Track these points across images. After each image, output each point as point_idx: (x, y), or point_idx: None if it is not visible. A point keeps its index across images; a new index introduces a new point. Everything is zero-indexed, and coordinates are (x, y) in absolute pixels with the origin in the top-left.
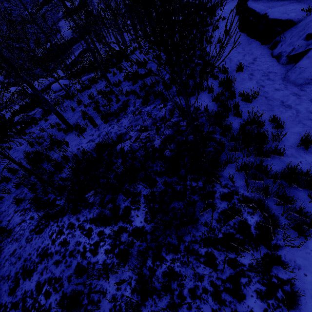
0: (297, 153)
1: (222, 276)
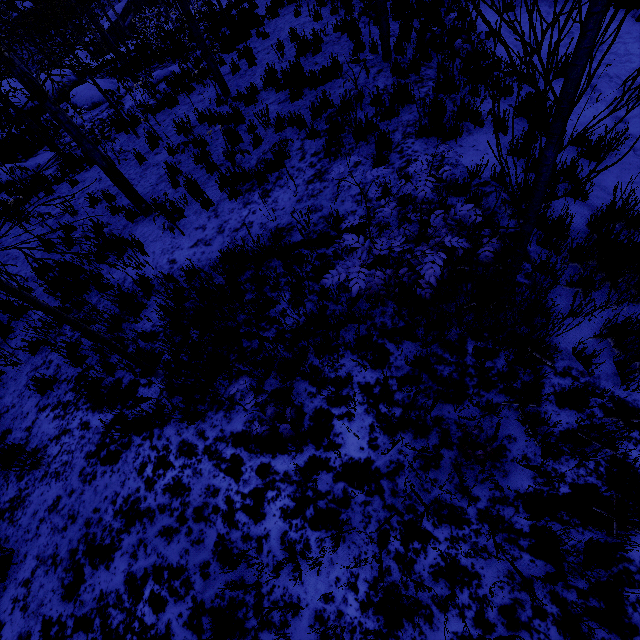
0: None
1: (577, 581)
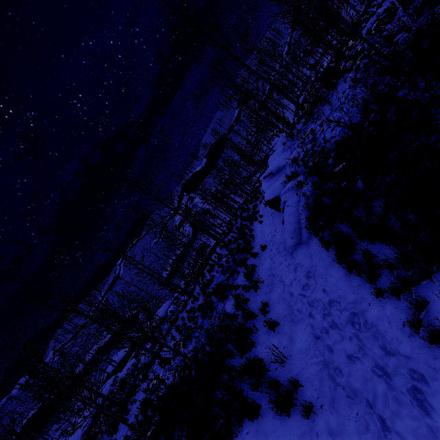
0: (268, 337)
1: None
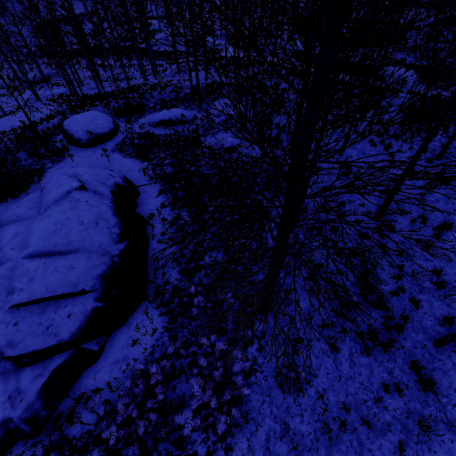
0: None
1: None
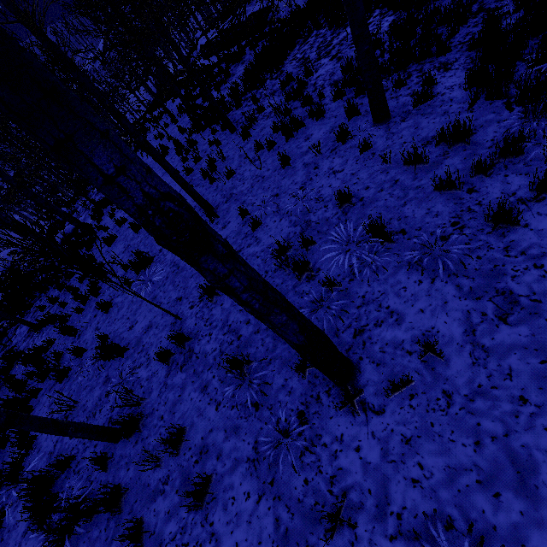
0: None
1: None
